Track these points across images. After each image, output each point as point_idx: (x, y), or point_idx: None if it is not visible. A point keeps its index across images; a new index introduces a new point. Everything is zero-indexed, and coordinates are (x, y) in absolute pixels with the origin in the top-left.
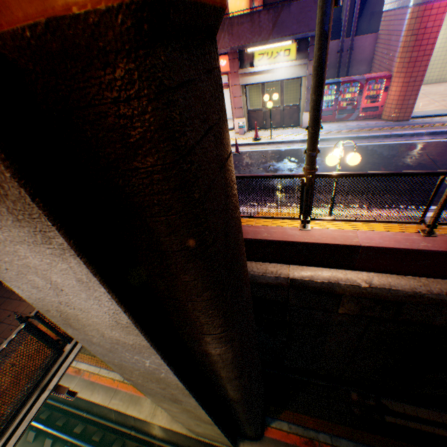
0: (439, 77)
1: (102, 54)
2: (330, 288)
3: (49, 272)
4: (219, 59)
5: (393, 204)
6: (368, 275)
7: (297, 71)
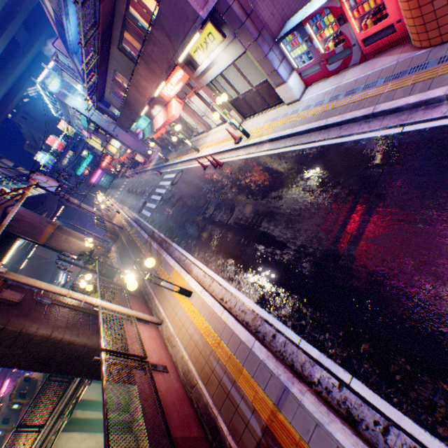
0: None
1: None
2: None
3: None
4: (176, 70)
5: (243, 293)
6: None
7: (234, 50)
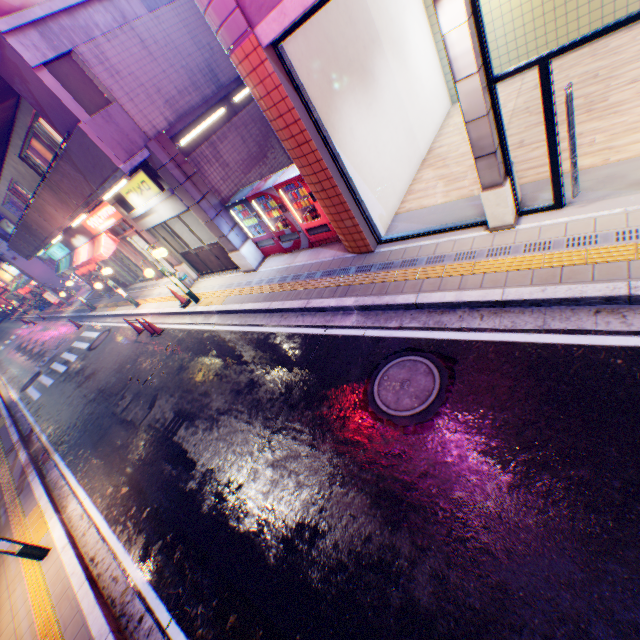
0: (596, 22)
1: None
2: None
3: None
4: (106, 205)
5: (126, 544)
6: None
7: (175, 205)
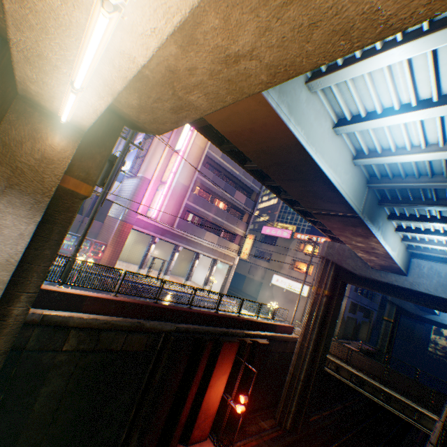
0: (130, 258)
1: (77, 197)
2: (68, 321)
3: (7, 228)
4: None
5: None
6: (89, 314)
7: None
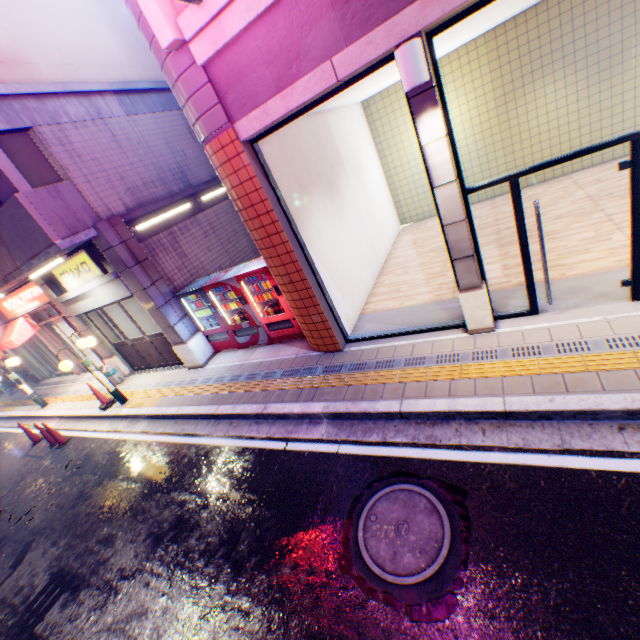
0: None
1: None
2: None
3: None
4: (33, 285)
5: None
6: None
7: (117, 289)
